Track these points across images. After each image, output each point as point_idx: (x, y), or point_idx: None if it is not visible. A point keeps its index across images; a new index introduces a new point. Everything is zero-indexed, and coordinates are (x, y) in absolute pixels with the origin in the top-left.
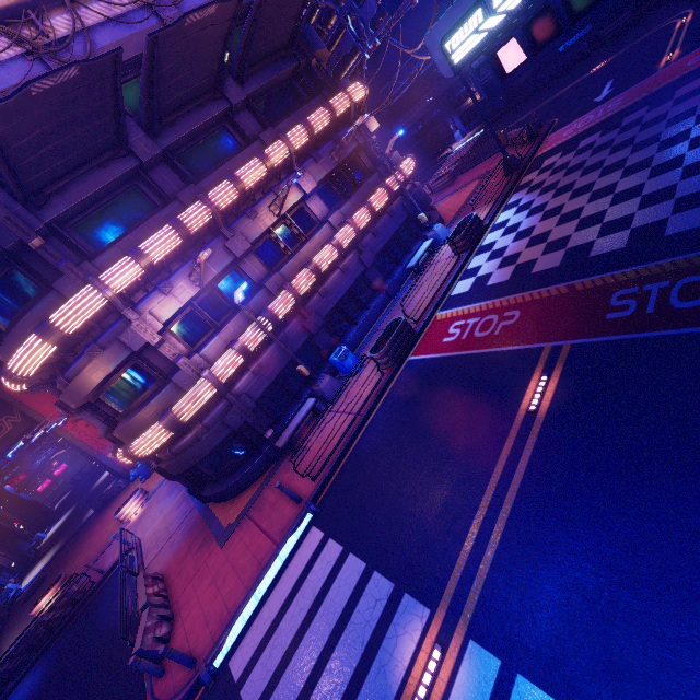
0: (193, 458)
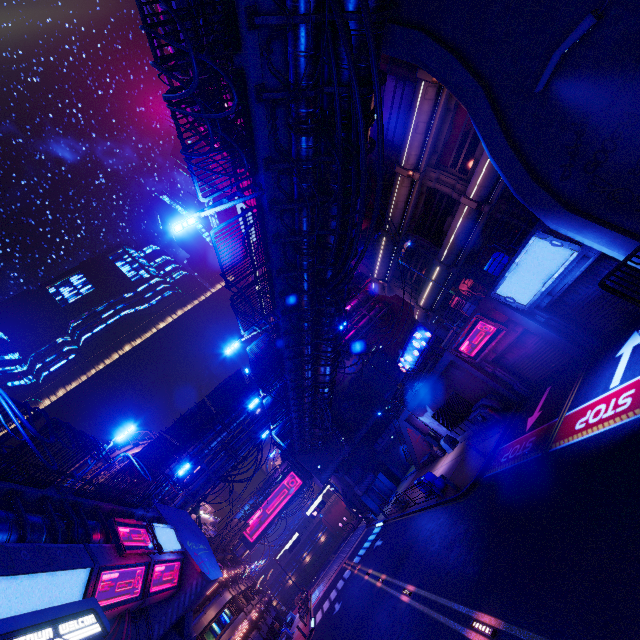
0: None
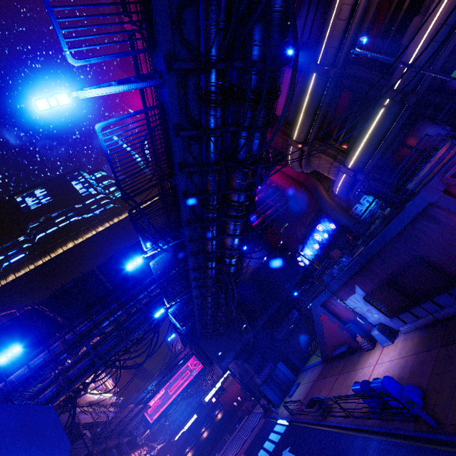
0: None
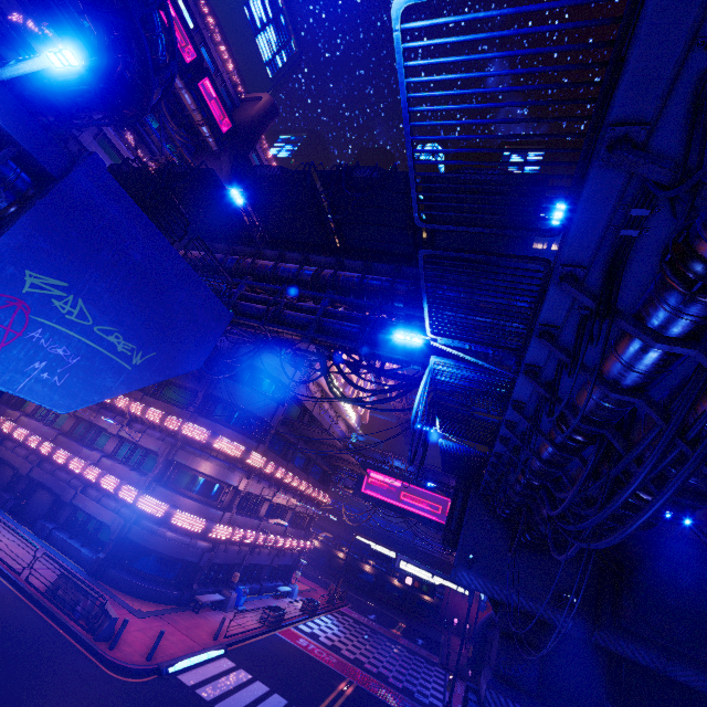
0: (170, 549)
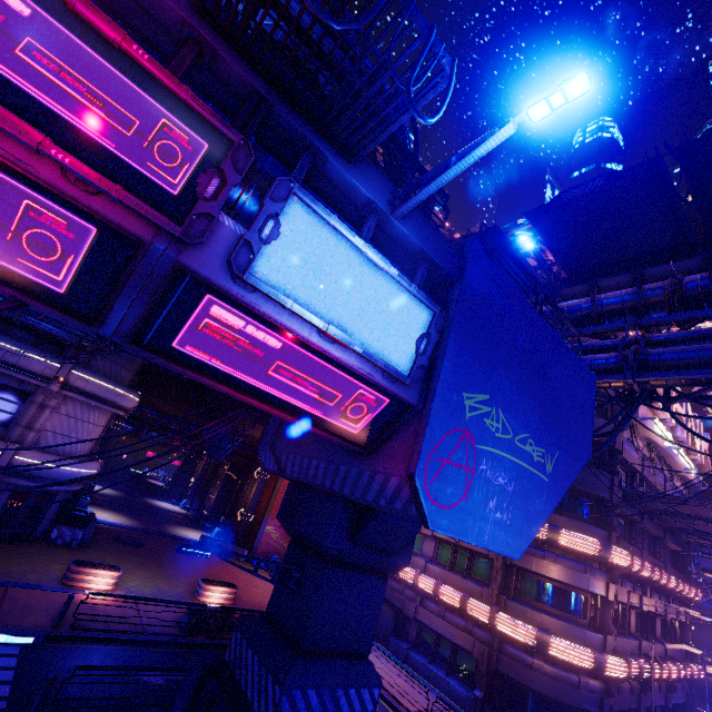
0: (559, 692)
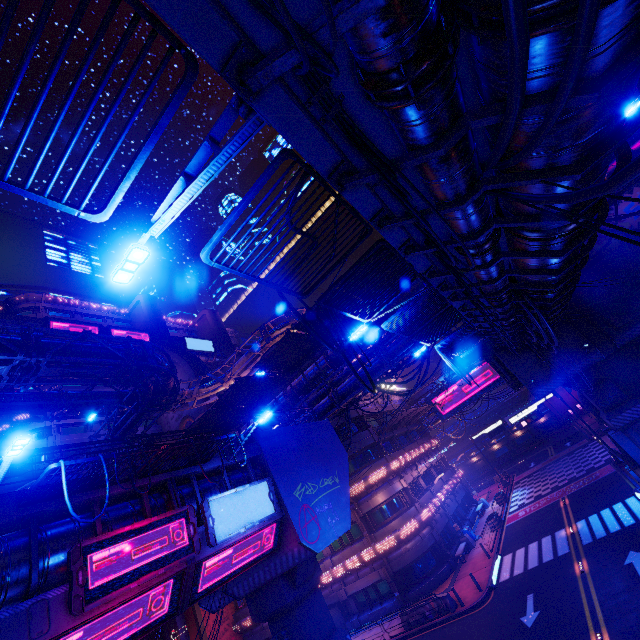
0: (418, 551)
